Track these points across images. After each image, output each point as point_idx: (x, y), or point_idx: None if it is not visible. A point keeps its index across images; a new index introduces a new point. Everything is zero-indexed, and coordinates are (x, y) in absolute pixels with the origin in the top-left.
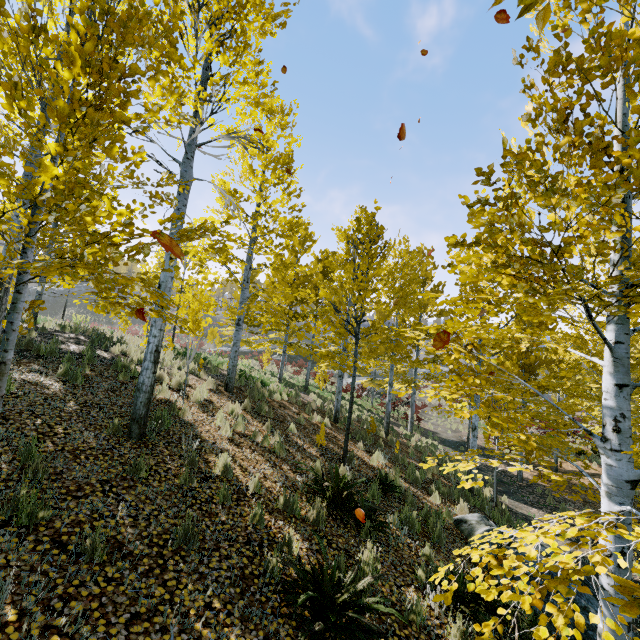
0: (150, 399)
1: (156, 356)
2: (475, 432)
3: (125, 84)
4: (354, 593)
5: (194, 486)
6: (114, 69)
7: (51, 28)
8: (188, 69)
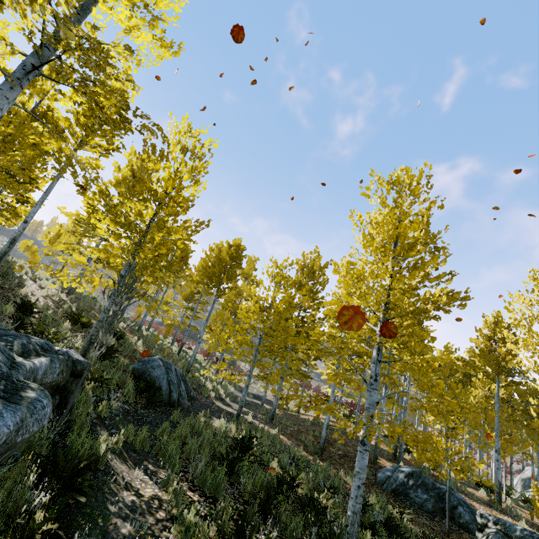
0: (4, 258)
1: (14, 241)
2: (199, 340)
3: (8, 148)
4: (39, 310)
5: (5, 287)
6: (3, 146)
7: (28, 105)
8: (65, 140)
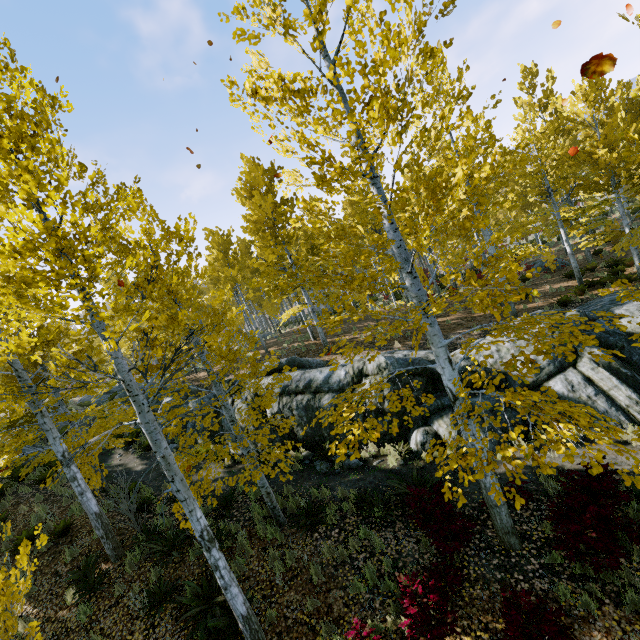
0: None
1: None
2: None
3: None
4: None
5: None
6: None
7: None
8: None
